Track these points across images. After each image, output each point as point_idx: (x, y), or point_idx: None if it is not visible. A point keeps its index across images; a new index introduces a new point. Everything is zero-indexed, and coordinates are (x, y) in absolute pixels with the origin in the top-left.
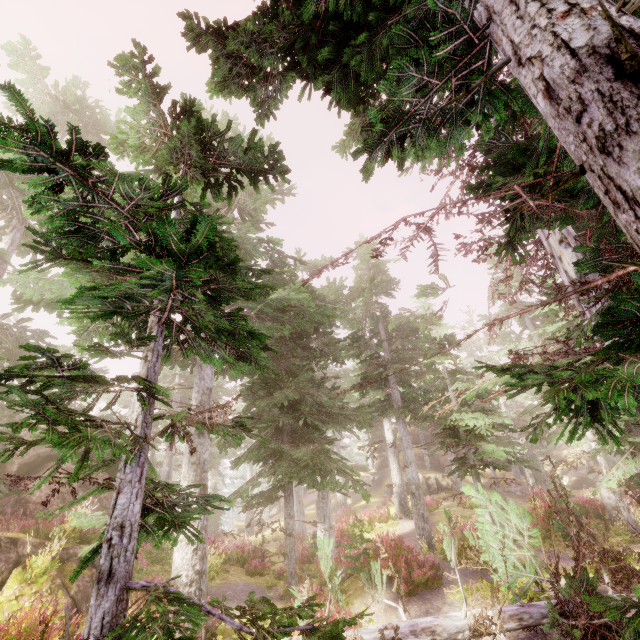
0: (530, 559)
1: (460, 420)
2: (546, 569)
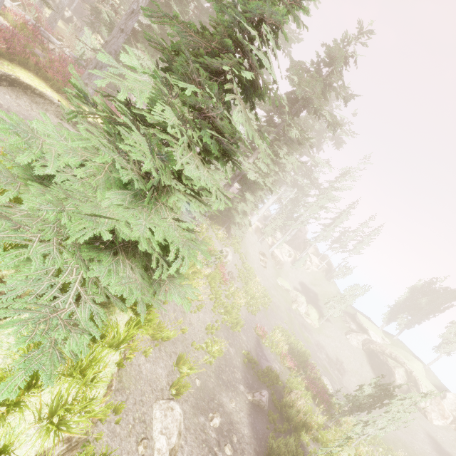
0: (88, 57)
1: (104, 13)
2: (90, 61)
